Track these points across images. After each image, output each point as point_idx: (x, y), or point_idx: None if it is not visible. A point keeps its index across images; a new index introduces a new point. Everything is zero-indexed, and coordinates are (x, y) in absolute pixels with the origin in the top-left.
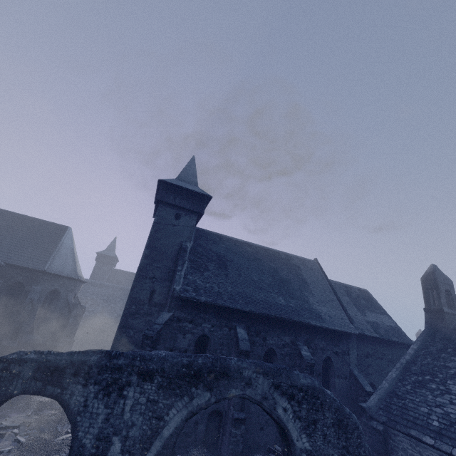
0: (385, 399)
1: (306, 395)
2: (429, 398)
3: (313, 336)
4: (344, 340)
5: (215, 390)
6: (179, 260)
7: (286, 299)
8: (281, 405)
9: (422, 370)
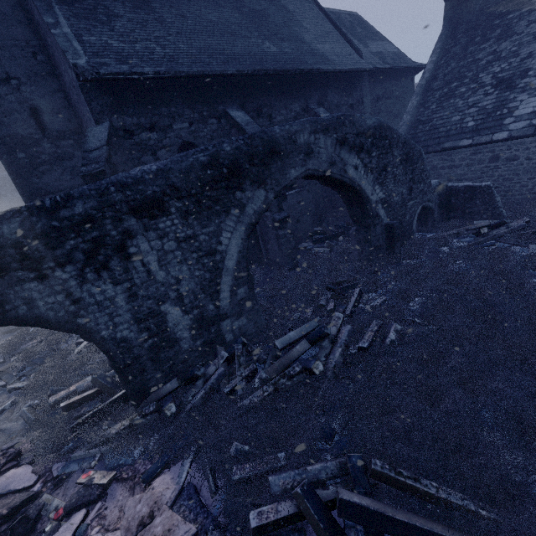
0: (409, 133)
1: (374, 139)
2: (460, 105)
3: (324, 92)
4: (357, 86)
5: (269, 182)
6: (34, 1)
7: (275, 44)
8: (350, 164)
9: (447, 81)
